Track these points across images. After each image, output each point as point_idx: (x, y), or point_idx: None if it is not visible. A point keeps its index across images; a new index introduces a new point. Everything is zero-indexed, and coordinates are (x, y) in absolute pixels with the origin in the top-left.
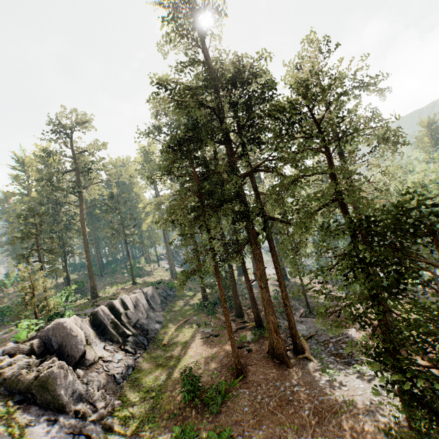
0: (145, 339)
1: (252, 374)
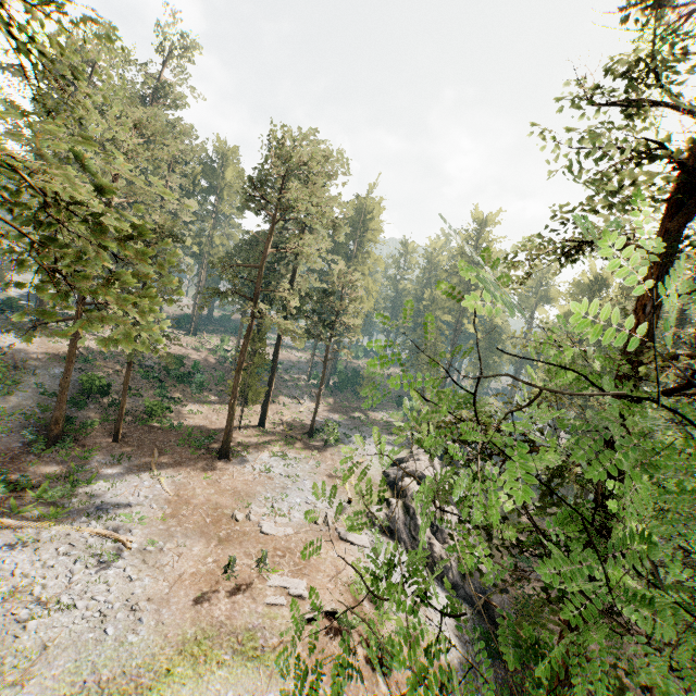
0: None
1: None
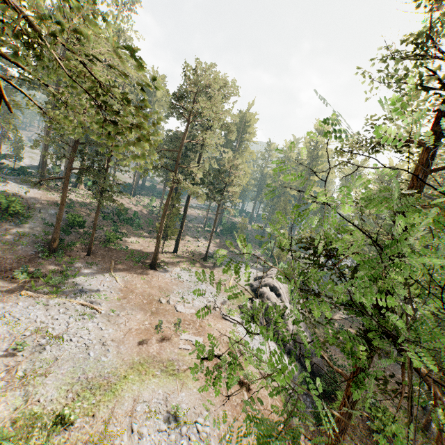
0: None
1: None
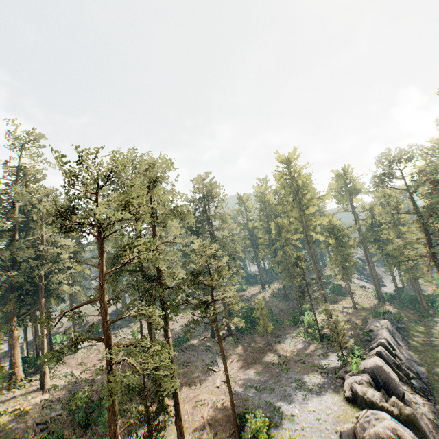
0: (422, 383)
1: None
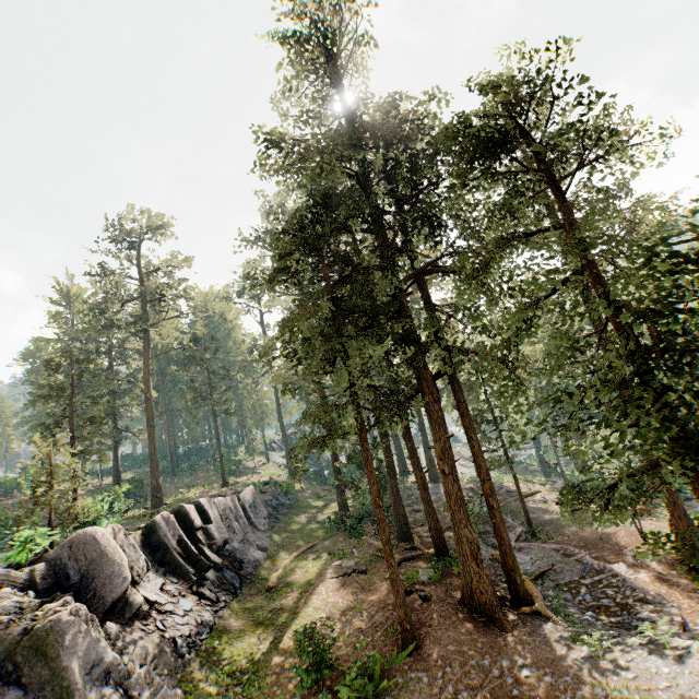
0: (237, 576)
1: (434, 643)
